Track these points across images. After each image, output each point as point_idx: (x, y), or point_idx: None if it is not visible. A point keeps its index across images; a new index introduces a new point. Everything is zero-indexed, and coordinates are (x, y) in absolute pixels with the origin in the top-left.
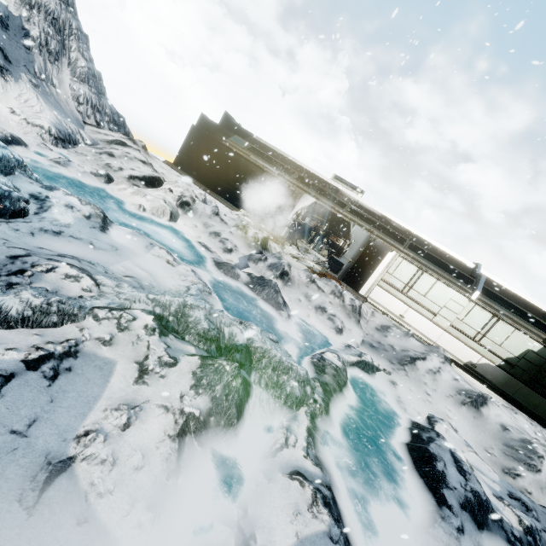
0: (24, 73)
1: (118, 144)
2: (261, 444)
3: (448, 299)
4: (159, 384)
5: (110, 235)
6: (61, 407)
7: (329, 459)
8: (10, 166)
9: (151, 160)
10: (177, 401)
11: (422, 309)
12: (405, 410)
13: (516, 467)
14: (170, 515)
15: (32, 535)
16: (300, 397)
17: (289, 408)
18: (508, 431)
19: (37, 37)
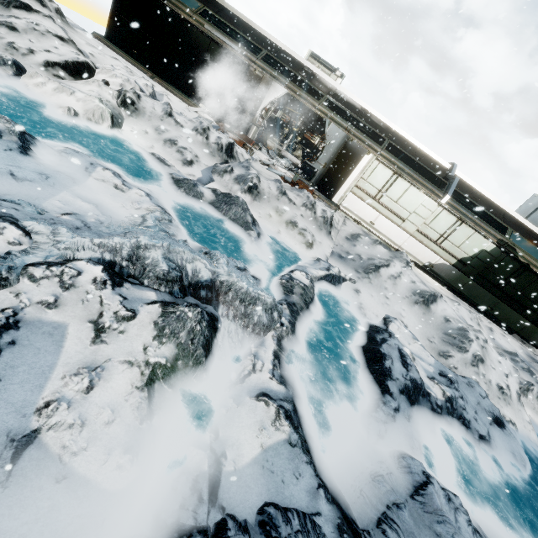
0: None
1: (18, 8)
2: (231, 371)
3: (418, 205)
4: (119, 340)
5: (35, 158)
6: (13, 384)
7: (294, 373)
8: None
9: (73, 34)
10: (141, 354)
11: (392, 215)
12: (365, 315)
13: (450, 351)
14: (148, 451)
15: (12, 502)
16: (267, 324)
17: (257, 335)
18: (450, 322)
19: None
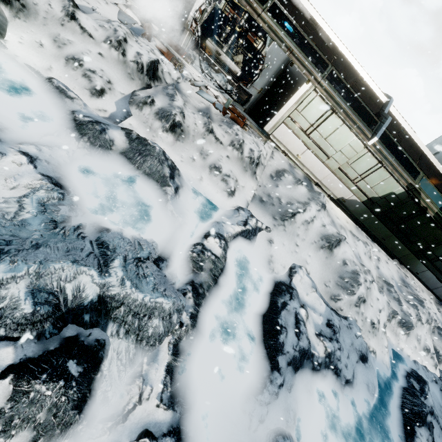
0: None
1: None
2: (116, 401)
3: (346, 144)
4: None
5: None
6: None
7: (188, 375)
8: None
9: None
10: None
11: (319, 151)
12: (273, 270)
13: (340, 294)
14: None
15: None
16: (164, 334)
17: (151, 346)
18: (346, 265)
19: None
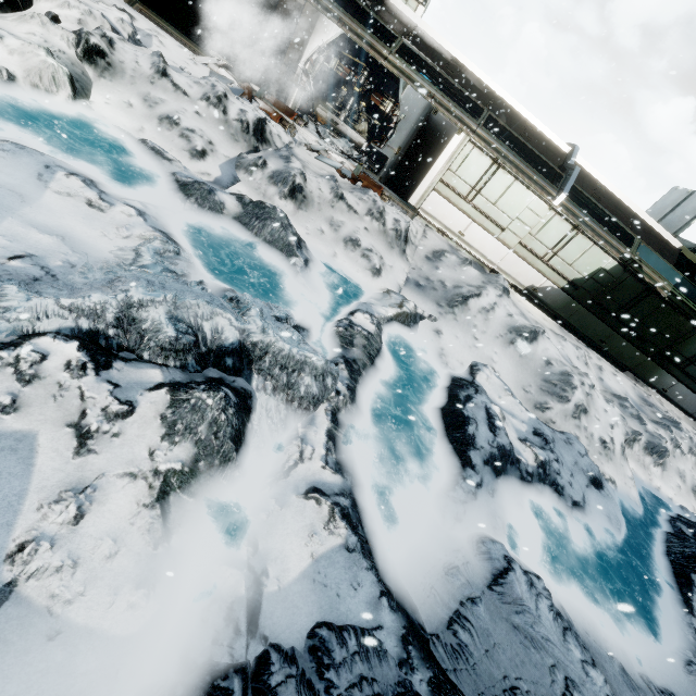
0: None
1: None
2: (272, 462)
3: (523, 208)
4: (113, 447)
5: None
6: None
7: (353, 453)
8: None
9: None
10: (146, 461)
11: (489, 223)
12: (447, 365)
13: (548, 401)
14: (168, 580)
15: None
16: (318, 396)
17: (305, 410)
18: (551, 365)
19: None
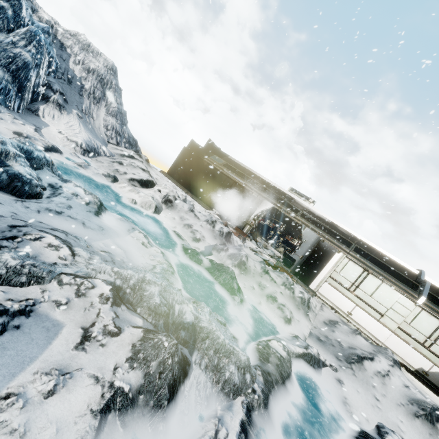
0: (74, 109)
1: (128, 157)
2: (190, 433)
3: (394, 301)
4: (97, 352)
5: (101, 219)
6: None
7: None
8: (41, 164)
9: (150, 169)
10: (110, 372)
11: (369, 308)
12: (352, 414)
13: None
14: None
15: None
16: (238, 385)
17: (226, 395)
18: None
19: (88, 89)
